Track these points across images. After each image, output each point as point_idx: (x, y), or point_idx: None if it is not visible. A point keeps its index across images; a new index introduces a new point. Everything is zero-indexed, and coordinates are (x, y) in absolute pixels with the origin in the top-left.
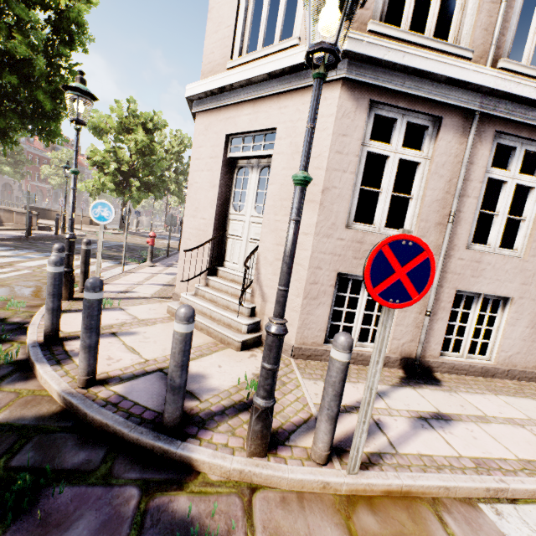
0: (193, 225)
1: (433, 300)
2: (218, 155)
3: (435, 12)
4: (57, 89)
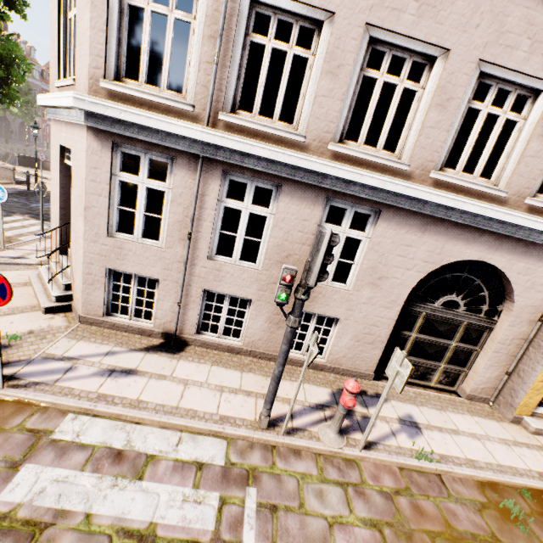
0: (54, 213)
1: (180, 295)
2: (58, 160)
3: (167, 67)
4: (2, 56)
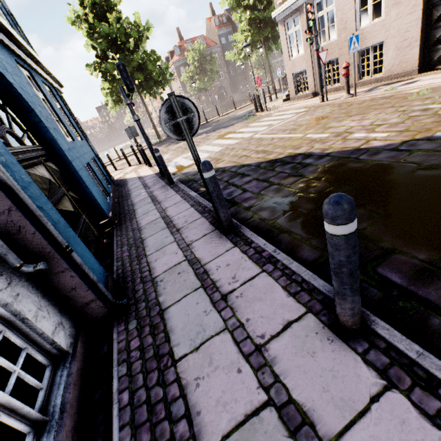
0: None
1: (312, 71)
2: None
3: None
4: None
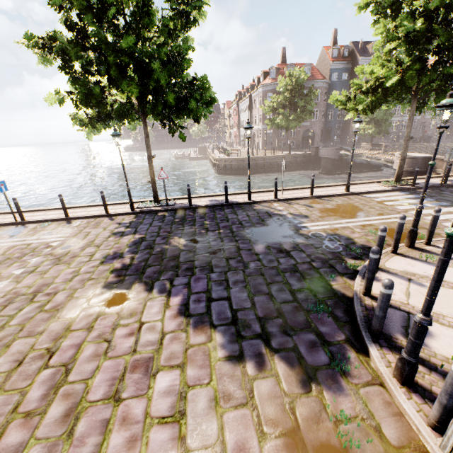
0: None
1: None
2: None
3: None
4: None
